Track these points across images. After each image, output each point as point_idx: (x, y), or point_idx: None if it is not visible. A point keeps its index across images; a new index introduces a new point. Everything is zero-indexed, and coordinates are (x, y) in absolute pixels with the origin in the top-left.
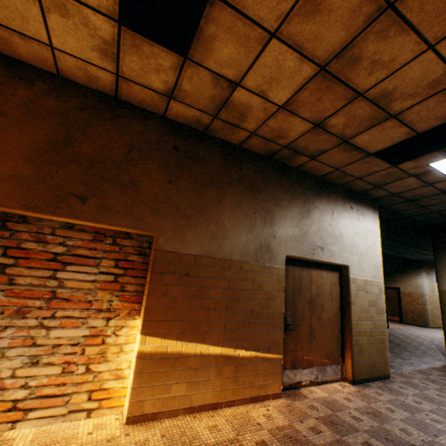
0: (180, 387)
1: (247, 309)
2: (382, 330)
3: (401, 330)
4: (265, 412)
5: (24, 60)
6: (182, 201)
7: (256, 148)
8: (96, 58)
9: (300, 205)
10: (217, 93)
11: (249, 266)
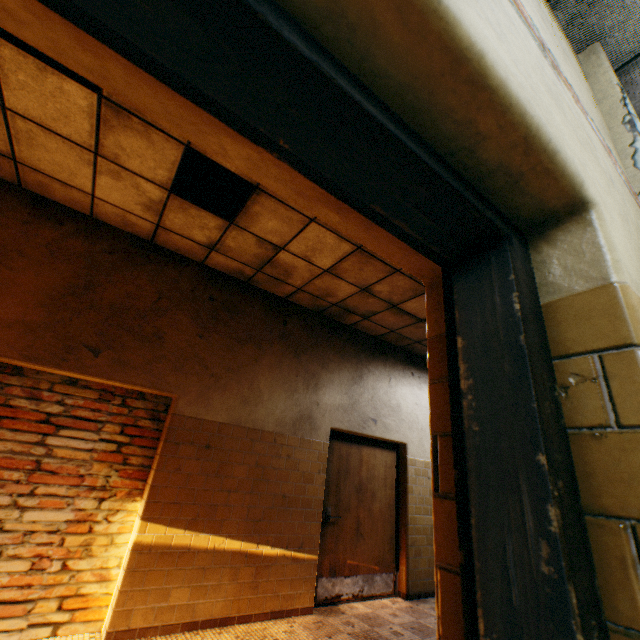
0: (182, 592)
1: (278, 493)
2: None
3: None
4: (288, 629)
5: (57, 200)
6: (213, 358)
7: (304, 302)
8: (139, 210)
9: (352, 369)
10: (262, 252)
11: (285, 439)
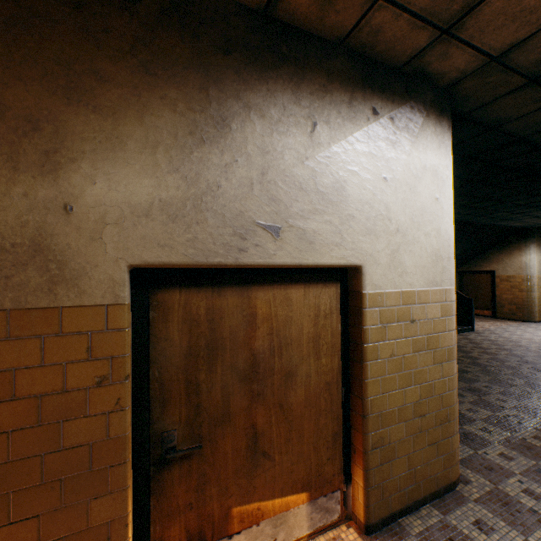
0: None
1: None
2: (445, 396)
3: (492, 334)
4: None
5: None
6: None
7: None
8: None
9: (187, 103)
10: None
11: None
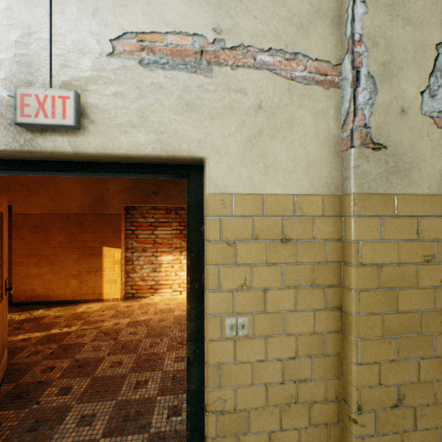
0: None
1: None
2: None
3: None
4: None
5: None
6: None
7: None
8: None
9: None
10: None
11: None
